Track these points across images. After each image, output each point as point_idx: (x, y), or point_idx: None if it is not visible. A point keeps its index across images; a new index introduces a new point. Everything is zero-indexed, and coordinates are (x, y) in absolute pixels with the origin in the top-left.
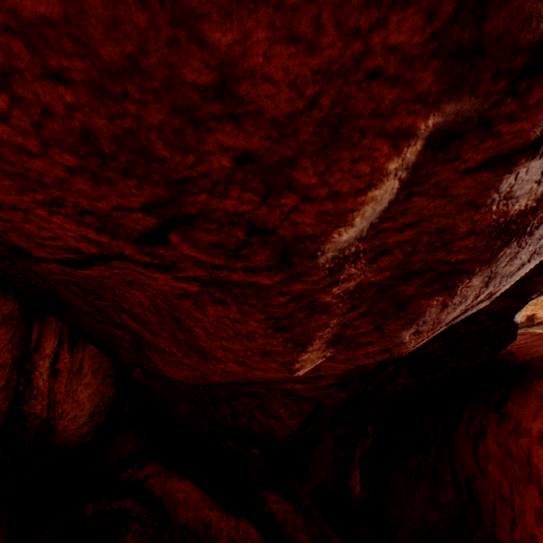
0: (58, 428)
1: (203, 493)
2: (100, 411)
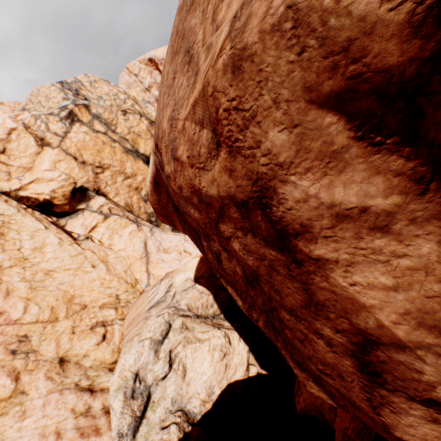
0: None
1: None
2: None
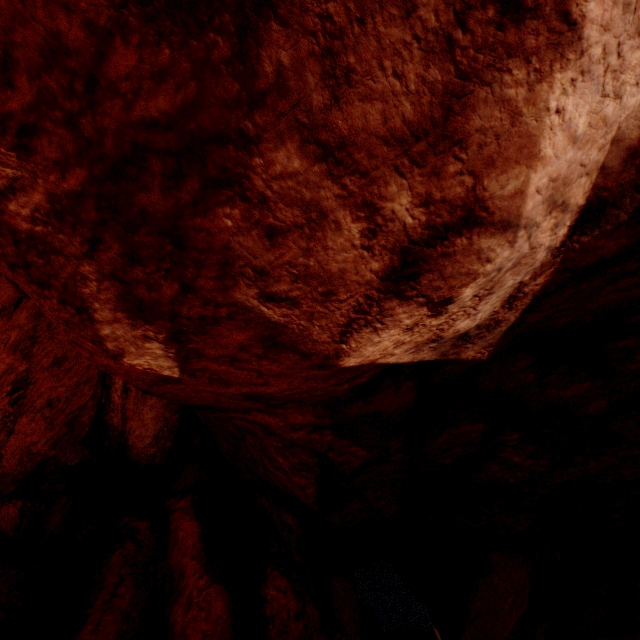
0: (130, 442)
1: (199, 540)
2: (165, 436)
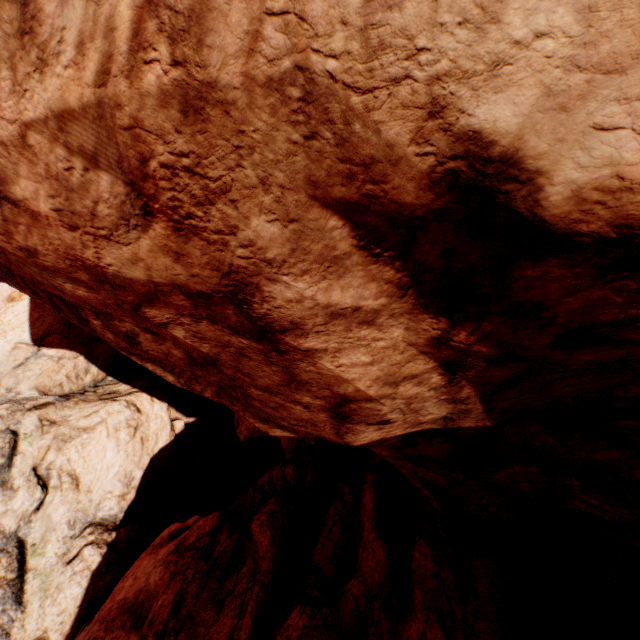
0: None
1: (372, 508)
2: None
